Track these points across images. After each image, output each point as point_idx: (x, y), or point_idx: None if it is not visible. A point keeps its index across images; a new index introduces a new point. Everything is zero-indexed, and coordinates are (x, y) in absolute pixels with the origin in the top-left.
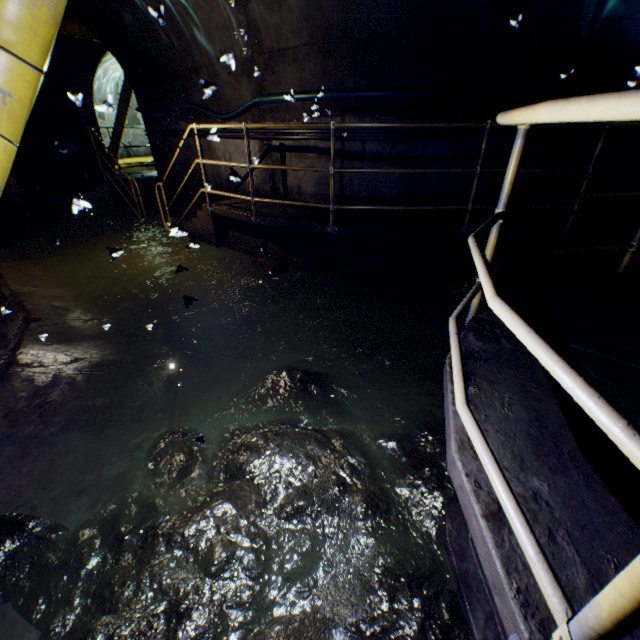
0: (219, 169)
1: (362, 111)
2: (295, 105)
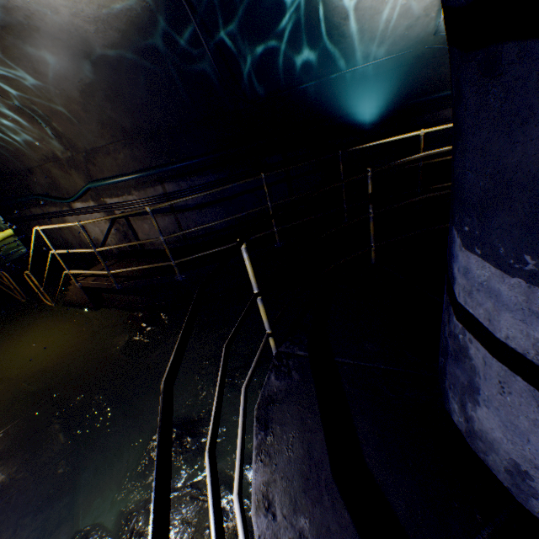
0: (80, 238)
1: (175, 178)
2: (122, 184)
